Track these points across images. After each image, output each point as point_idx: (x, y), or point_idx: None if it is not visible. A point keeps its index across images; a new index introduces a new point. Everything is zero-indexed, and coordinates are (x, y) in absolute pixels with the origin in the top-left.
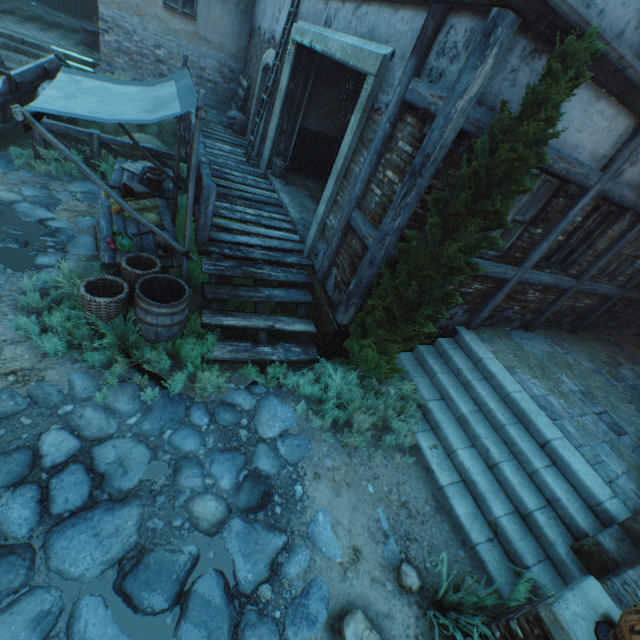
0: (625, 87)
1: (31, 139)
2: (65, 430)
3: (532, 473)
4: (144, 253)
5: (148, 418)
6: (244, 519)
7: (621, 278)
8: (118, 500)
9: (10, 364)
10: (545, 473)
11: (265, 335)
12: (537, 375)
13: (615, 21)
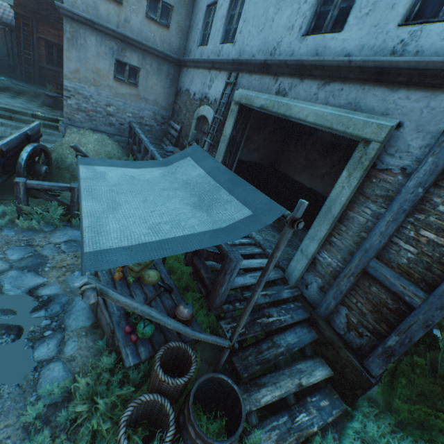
0: None
1: (9, 191)
2: None
3: None
4: (172, 342)
5: None
6: None
7: None
8: None
9: None
10: None
11: (292, 394)
12: None
13: None
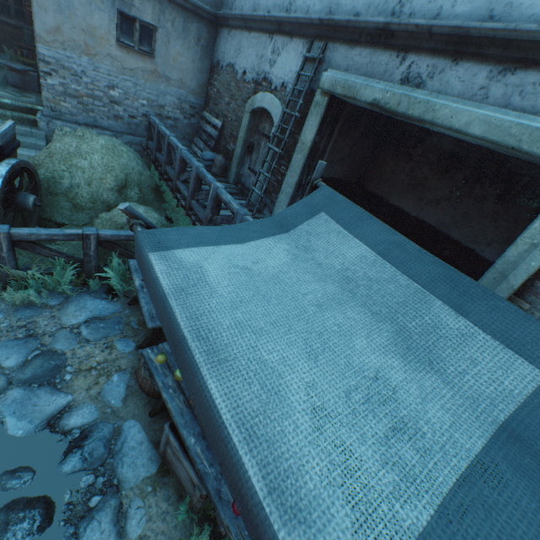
0: None
1: None
2: None
3: None
4: None
5: None
6: None
7: None
8: None
9: None
10: None
11: None
12: None
13: None
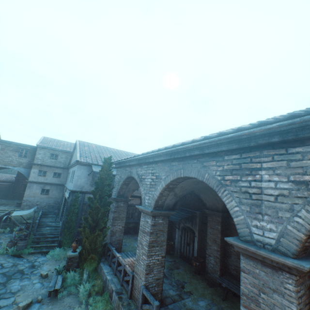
0: None
1: None
2: None
3: None
4: (21, 236)
5: (14, 260)
6: (29, 268)
7: (135, 217)
8: (6, 267)
9: None
10: None
11: (45, 248)
12: None
13: (88, 189)
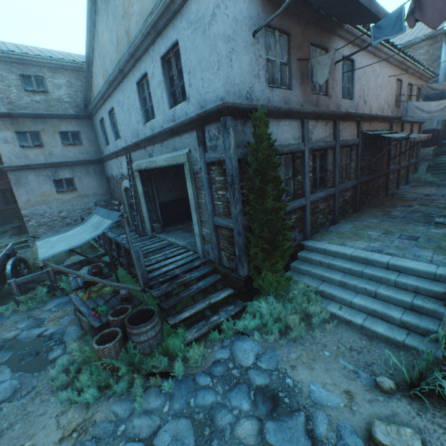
0: (285, 114)
1: (7, 298)
2: (129, 442)
3: (395, 284)
4: (118, 306)
5: (174, 400)
6: (272, 419)
7: (352, 175)
8: None
9: (69, 427)
10: (400, 279)
11: (209, 311)
12: (356, 239)
13: (264, 99)
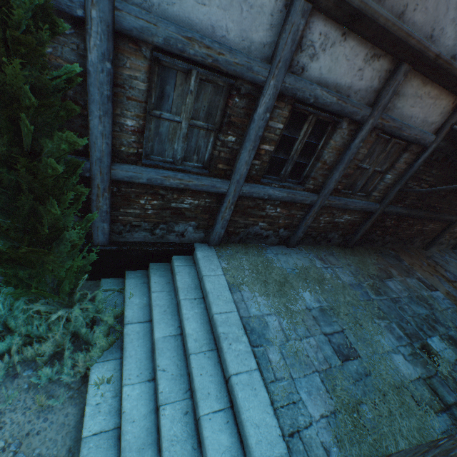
0: None
1: None
2: None
3: (198, 420)
4: None
5: None
6: None
7: (376, 193)
8: None
9: None
10: (208, 422)
11: None
12: (269, 292)
13: None
